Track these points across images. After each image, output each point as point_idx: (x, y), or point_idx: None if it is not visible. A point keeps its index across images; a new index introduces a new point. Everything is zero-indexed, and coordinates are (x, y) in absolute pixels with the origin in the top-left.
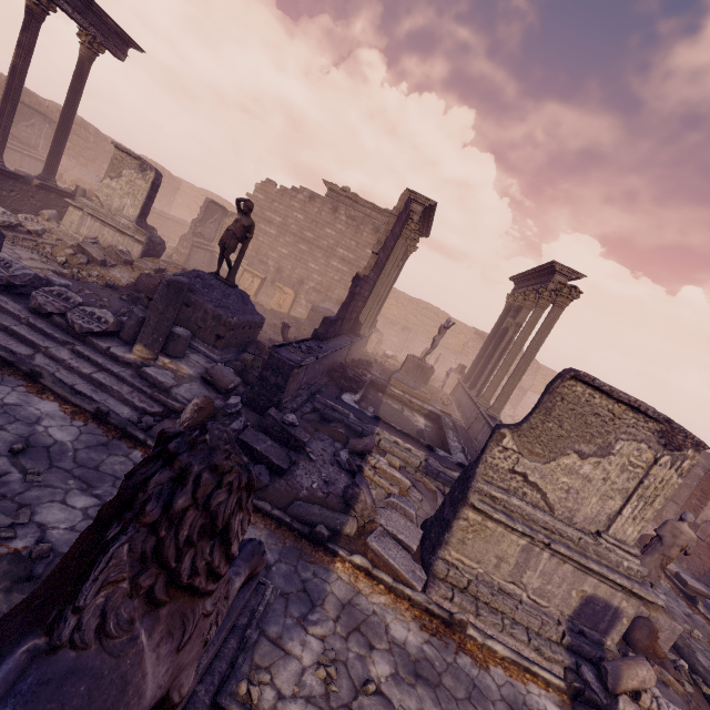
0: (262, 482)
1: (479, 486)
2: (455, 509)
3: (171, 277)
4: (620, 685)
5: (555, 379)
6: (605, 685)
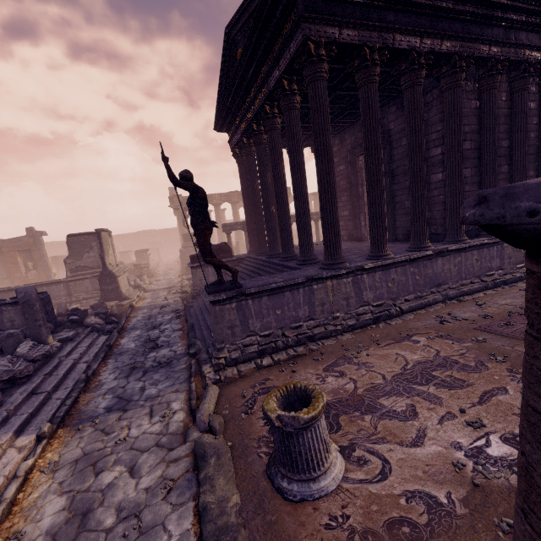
0: (117, 314)
1: (114, 272)
2: (115, 282)
3: (33, 288)
4: (141, 284)
5: (100, 234)
6: (140, 287)
